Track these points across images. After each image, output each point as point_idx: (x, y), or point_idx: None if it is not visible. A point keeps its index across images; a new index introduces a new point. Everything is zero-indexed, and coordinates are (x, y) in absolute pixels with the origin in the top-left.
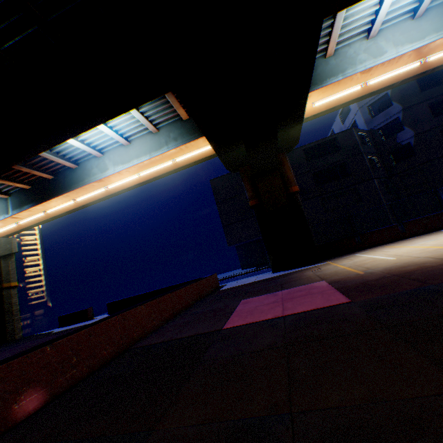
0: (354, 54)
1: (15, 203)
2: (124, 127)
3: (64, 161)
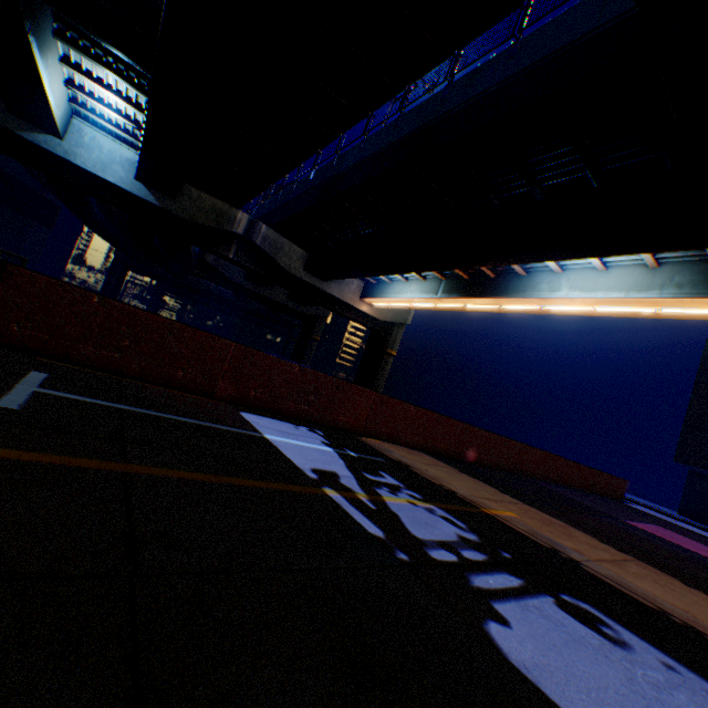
0: None
1: (446, 288)
2: None
3: (516, 267)
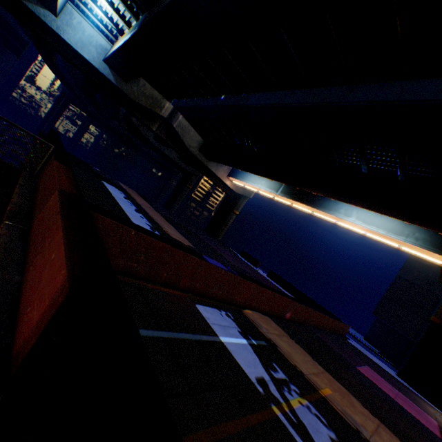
0: None
1: (283, 190)
2: None
3: None
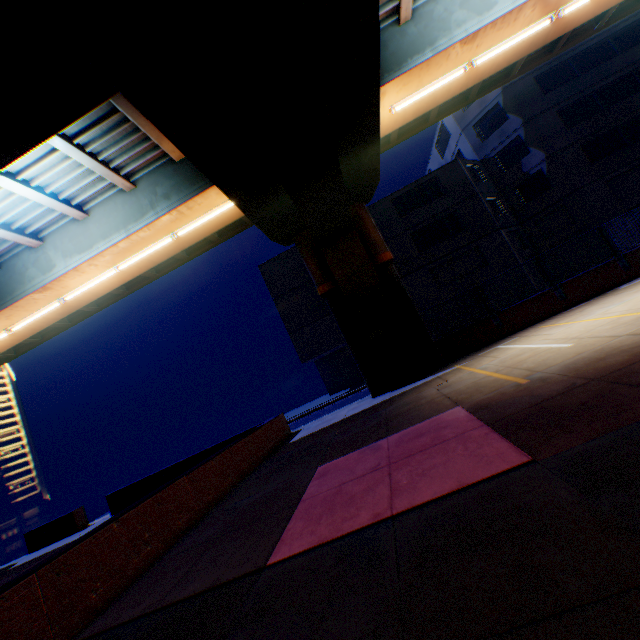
0: (445, 13)
1: None
2: (67, 185)
3: None
